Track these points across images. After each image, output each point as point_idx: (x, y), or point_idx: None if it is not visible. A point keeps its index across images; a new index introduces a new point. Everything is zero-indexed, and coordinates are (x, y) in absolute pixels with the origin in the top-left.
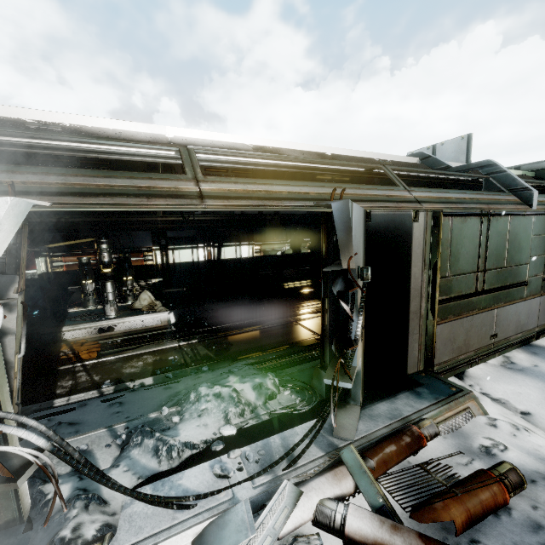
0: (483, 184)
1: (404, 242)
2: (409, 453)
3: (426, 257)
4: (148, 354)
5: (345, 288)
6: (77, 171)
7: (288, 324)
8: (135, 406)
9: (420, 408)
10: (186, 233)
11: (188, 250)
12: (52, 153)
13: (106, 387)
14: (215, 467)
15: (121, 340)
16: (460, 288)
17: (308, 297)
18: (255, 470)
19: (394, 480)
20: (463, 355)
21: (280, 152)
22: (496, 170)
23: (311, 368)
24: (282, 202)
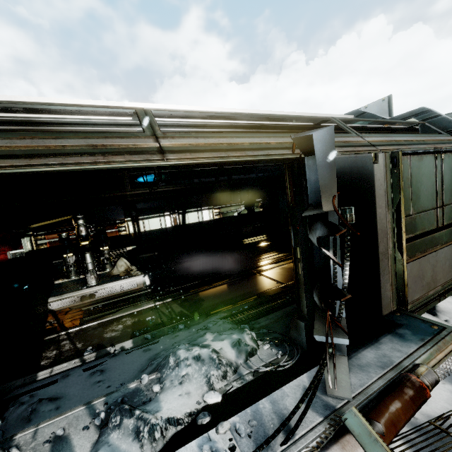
0: (419, 130)
1: (367, 184)
2: (415, 408)
3: (388, 198)
4: (127, 317)
5: (329, 232)
6: (24, 134)
7: (252, 276)
8: (116, 373)
9: (409, 352)
10: (153, 204)
11: (156, 219)
12: (11, 129)
13: (88, 354)
14: (204, 449)
15: (102, 305)
16: (423, 225)
17: (265, 250)
18: (250, 448)
19: (409, 446)
20: (432, 291)
21: (232, 117)
22: (431, 116)
23: (284, 317)
24: (245, 152)
